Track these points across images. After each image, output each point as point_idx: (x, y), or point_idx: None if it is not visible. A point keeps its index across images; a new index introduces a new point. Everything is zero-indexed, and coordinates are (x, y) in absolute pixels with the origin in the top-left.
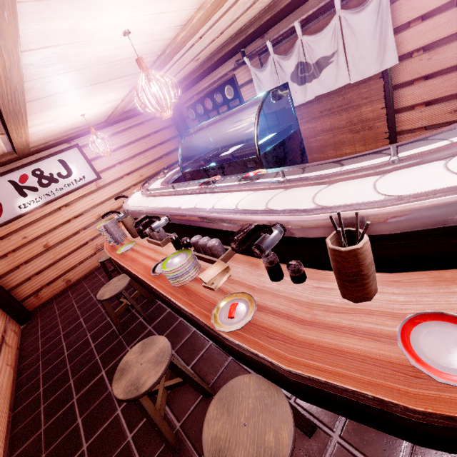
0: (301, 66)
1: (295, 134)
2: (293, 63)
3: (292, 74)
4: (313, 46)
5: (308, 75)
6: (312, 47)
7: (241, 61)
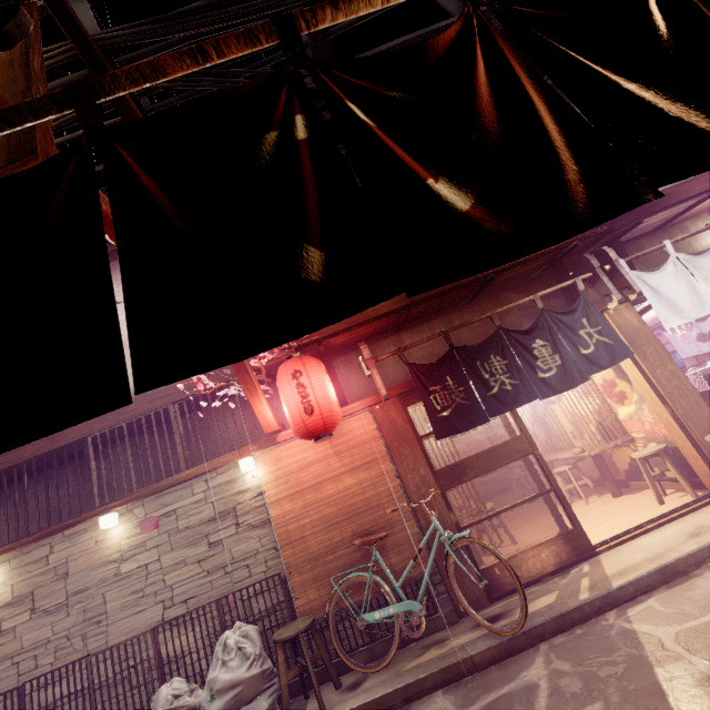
0: (700, 334)
1: (682, 368)
2: (694, 333)
3: (696, 338)
4: (703, 326)
5: (706, 338)
6: (703, 327)
7: (660, 333)
